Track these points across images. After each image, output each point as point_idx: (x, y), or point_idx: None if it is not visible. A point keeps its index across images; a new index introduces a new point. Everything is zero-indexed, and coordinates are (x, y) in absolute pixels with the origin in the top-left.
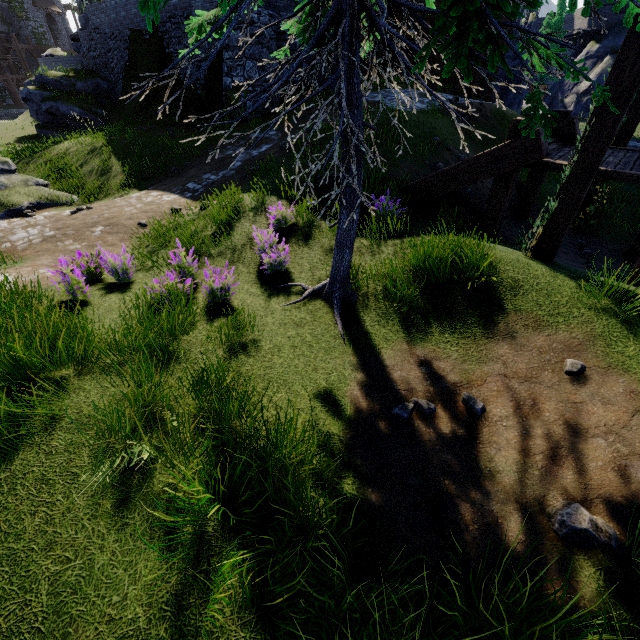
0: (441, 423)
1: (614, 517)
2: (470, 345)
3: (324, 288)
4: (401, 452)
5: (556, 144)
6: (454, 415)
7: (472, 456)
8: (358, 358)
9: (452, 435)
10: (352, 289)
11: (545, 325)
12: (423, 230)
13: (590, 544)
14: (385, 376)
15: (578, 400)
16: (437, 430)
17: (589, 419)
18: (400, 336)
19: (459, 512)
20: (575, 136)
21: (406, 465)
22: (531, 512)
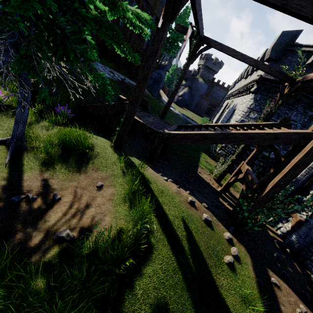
0: (36, 204)
1: (79, 232)
2: (70, 174)
3: (8, 140)
4: (3, 215)
5: (141, 109)
6: (45, 201)
7: (41, 216)
8: (9, 175)
9: (38, 208)
10: (25, 143)
11: (99, 170)
12: (76, 126)
13: (62, 241)
14: (19, 184)
15: (95, 196)
16: (31, 206)
17: (95, 202)
18: (39, 167)
19: (15, 236)
20: (148, 109)
21: (1, 220)
22: (50, 234)
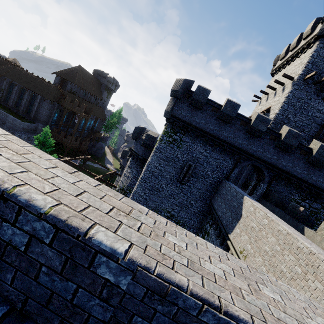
0: None
1: None
2: None
3: None
4: None
5: None
6: None
7: None
8: None
9: None
10: None
11: None
12: None
13: None
14: None
15: None
16: None
17: None
18: None
19: None
20: None
21: None
22: None
